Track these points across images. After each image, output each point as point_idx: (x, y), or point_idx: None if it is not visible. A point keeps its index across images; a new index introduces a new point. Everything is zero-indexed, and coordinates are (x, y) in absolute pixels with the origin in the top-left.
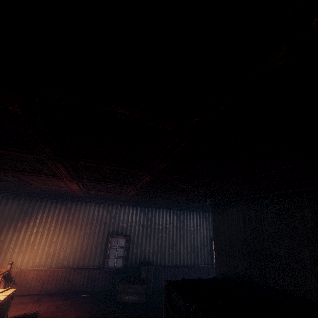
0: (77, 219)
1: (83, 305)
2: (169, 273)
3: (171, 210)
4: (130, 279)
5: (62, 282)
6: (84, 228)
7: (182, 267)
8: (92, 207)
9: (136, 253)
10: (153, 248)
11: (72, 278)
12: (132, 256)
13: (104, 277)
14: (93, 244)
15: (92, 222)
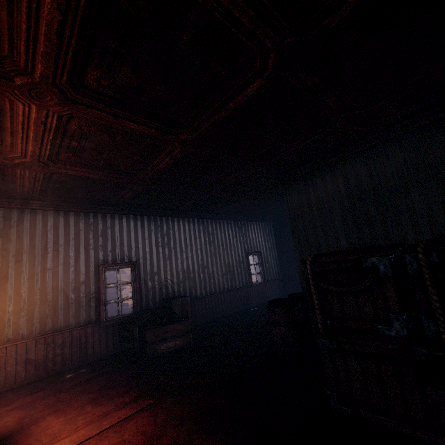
0: (18, 245)
1: (87, 384)
2: (204, 304)
3: (195, 219)
4: (163, 321)
5: (11, 370)
6: (39, 260)
7: (218, 294)
8: (51, 220)
9: (153, 288)
10: (177, 276)
11: (36, 356)
12: (147, 293)
13: (104, 336)
14: (68, 287)
15: (56, 248)
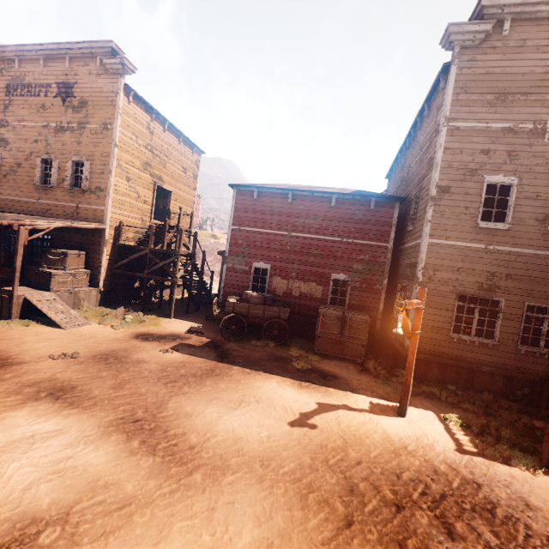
0: None
1: None
2: None
3: None
4: None
5: None
6: None
7: None
8: None
9: None
10: None
11: None
12: None
13: None
14: None
15: None
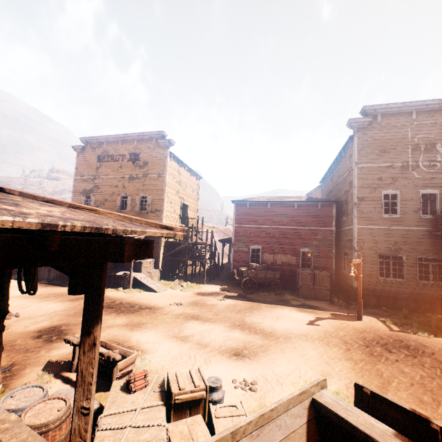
0: None
1: None
2: None
3: None
4: None
5: None
6: None
7: None
8: None
9: None
10: None
11: None
12: None
13: None
14: None
15: None
